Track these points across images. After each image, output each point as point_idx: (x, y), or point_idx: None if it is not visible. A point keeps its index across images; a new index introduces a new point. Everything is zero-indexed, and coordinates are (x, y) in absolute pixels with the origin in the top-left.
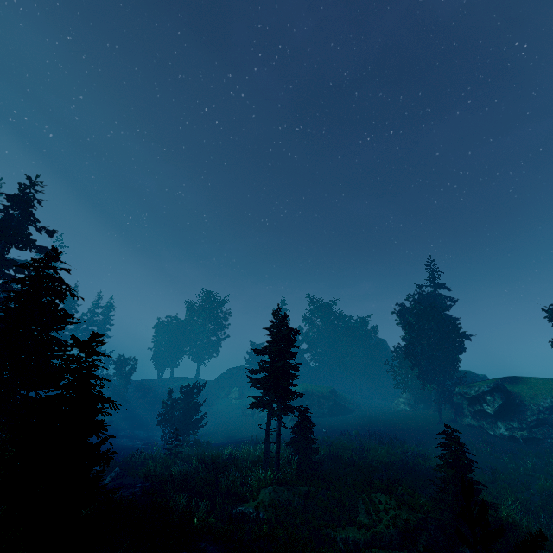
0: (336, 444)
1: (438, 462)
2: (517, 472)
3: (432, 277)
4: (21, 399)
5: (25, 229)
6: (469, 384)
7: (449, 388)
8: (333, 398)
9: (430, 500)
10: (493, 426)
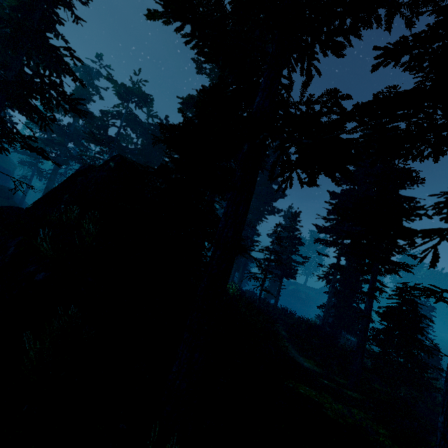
0: None
1: None
2: None
3: None
4: None
5: None
6: None
7: None
8: None
9: None
10: None
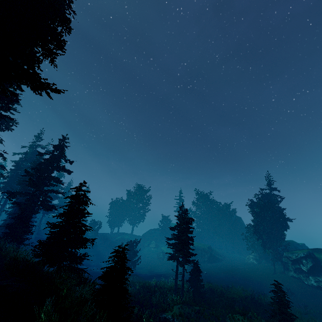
0: (212, 281)
1: (273, 298)
2: (320, 309)
3: (269, 184)
4: (69, 253)
5: (60, 160)
6: (292, 251)
7: (280, 252)
8: (210, 252)
9: (266, 321)
10: (307, 278)
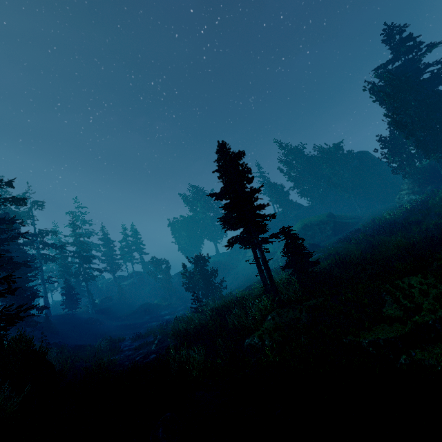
0: (344, 253)
1: None
2: None
3: (397, 47)
4: None
5: None
6: None
7: None
8: (332, 221)
9: None
10: None
